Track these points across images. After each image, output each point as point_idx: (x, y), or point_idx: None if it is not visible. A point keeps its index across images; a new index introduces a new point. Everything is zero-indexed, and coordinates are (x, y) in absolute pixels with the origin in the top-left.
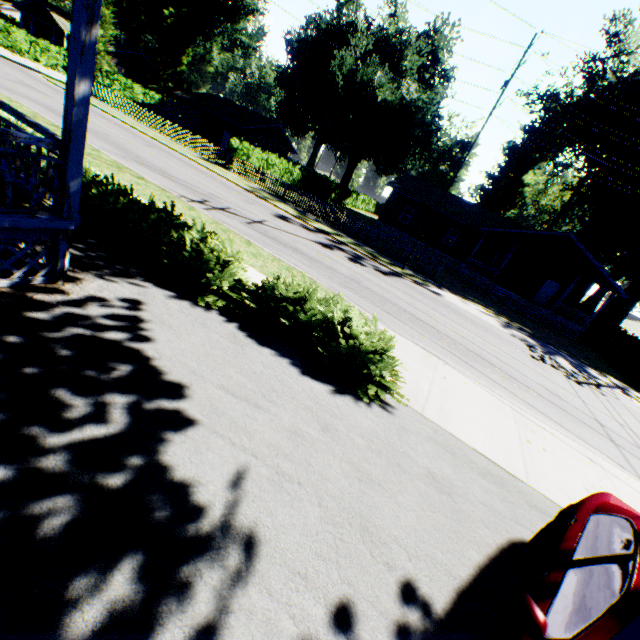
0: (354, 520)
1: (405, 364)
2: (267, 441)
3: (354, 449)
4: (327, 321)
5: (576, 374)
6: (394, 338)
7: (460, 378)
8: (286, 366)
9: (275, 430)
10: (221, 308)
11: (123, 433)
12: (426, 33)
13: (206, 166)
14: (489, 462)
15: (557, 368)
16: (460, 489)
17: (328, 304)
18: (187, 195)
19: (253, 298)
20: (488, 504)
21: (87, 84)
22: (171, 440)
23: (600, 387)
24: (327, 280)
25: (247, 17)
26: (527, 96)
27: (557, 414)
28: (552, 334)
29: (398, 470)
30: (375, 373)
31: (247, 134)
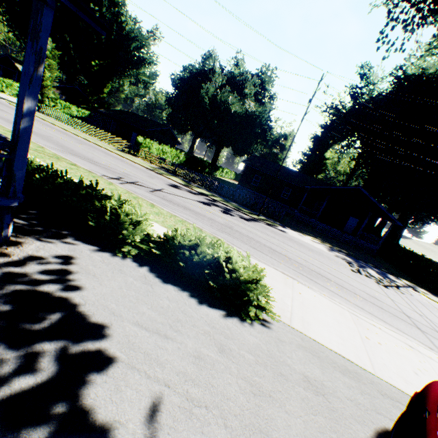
0: (255, 436)
1: (272, 286)
2: (176, 369)
3: (246, 365)
4: (214, 260)
5: (382, 280)
6: (264, 269)
7: (310, 292)
8: (186, 298)
9: (182, 357)
10: (134, 256)
11: (49, 381)
12: (257, 74)
13: (121, 154)
14: (345, 360)
15: (369, 277)
16: (330, 388)
17: (214, 247)
18: (107, 174)
19: (158, 246)
20: (353, 399)
21: (33, 103)
22: (94, 382)
23: (399, 287)
24: (209, 227)
25: (146, 66)
26: (320, 108)
27: (379, 312)
28: (360, 252)
29: (282, 379)
30: (253, 297)
31: (148, 134)
